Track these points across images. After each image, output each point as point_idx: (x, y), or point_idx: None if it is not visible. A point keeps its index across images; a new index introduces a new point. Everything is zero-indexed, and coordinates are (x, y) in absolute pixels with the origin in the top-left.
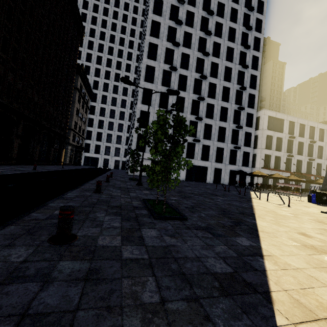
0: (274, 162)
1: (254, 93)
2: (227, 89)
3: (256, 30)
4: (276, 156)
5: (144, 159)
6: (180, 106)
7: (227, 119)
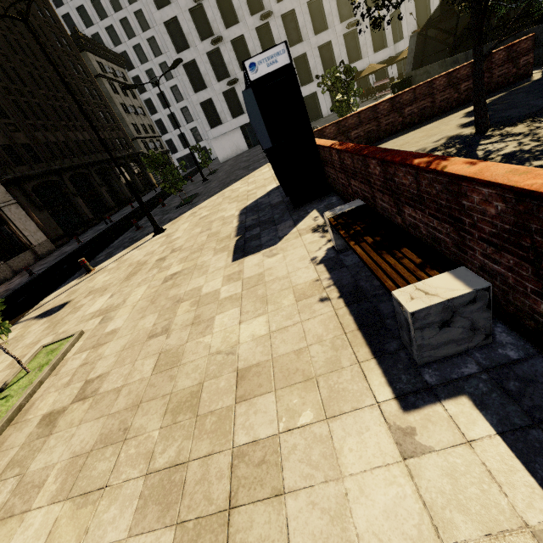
0: (438, 4)
1: None
2: None
3: None
4: None
5: (230, 132)
6: (229, 12)
7: None
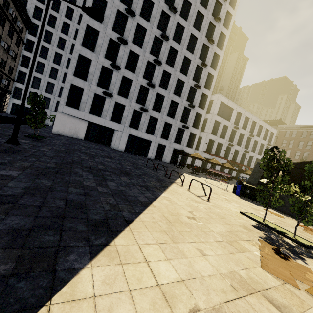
0: (215, 148)
1: (213, 73)
2: (188, 60)
3: (230, 4)
4: (219, 143)
5: (79, 119)
6: (132, 64)
7: (181, 94)
